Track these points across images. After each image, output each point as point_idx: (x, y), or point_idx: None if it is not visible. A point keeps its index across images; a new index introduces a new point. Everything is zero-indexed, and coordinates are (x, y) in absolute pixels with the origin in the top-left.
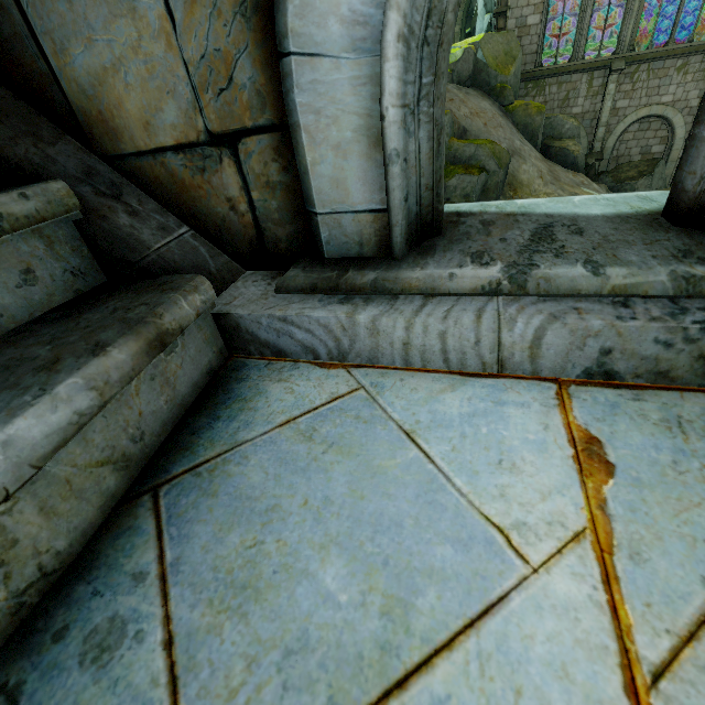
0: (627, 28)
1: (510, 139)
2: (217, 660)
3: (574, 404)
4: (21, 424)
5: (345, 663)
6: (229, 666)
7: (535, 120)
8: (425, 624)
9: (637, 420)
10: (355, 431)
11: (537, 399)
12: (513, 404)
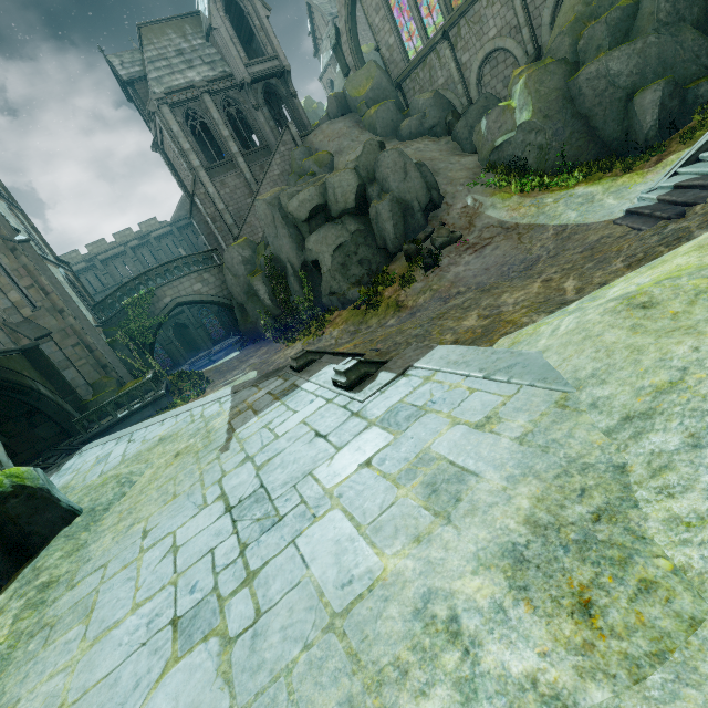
0: (439, 4)
1: (340, 144)
2: None
3: None
4: None
5: None
6: None
7: (374, 118)
8: None
9: None
10: None
11: None
12: None
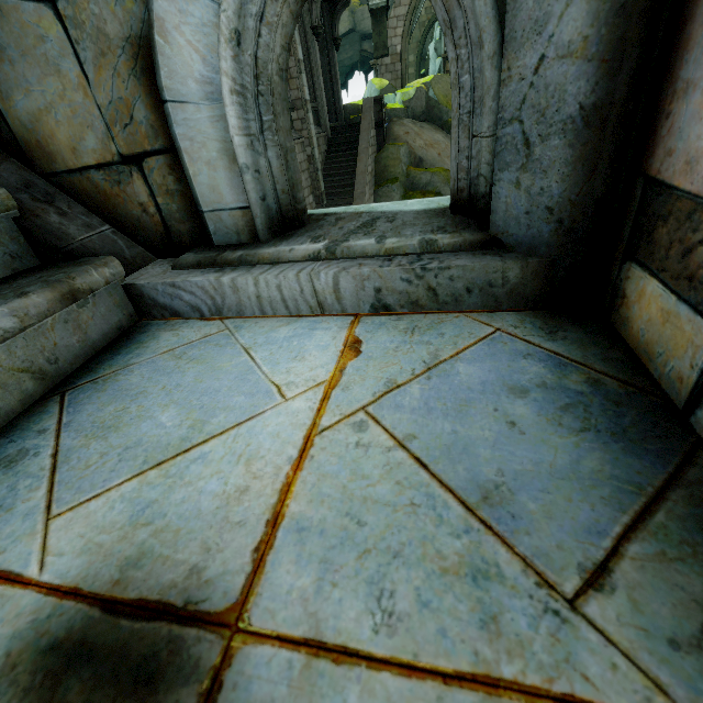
0: None
1: None
2: (83, 456)
3: (359, 326)
4: None
5: (159, 448)
6: (90, 458)
7: None
8: (212, 428)
9: (390, 330)
10: (212, 351)
11: (338, 325)
12: (321, 329)
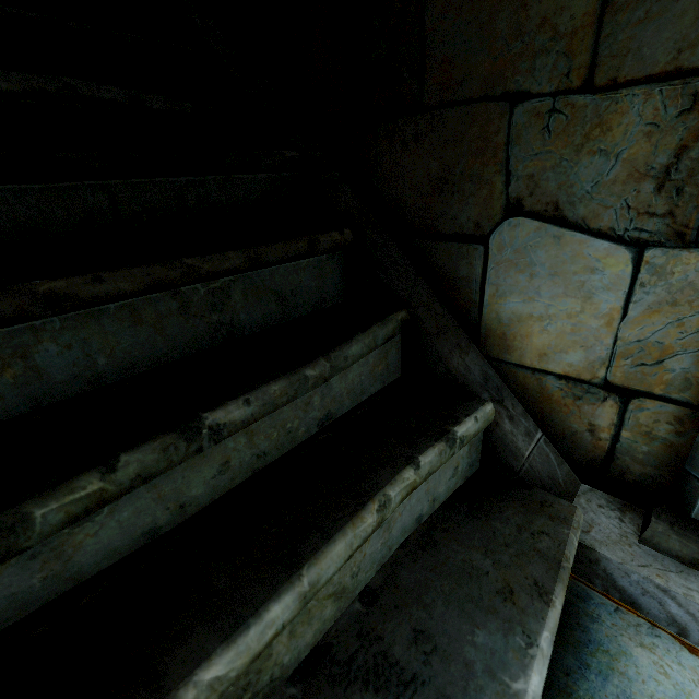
0: None
1: None
2: None
3: None
4: (535, 680)
5: None
6: None
7: None
8: None
9: None
10: None
11: None
12: None
